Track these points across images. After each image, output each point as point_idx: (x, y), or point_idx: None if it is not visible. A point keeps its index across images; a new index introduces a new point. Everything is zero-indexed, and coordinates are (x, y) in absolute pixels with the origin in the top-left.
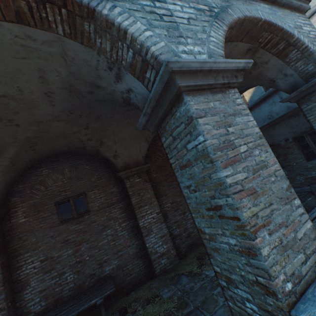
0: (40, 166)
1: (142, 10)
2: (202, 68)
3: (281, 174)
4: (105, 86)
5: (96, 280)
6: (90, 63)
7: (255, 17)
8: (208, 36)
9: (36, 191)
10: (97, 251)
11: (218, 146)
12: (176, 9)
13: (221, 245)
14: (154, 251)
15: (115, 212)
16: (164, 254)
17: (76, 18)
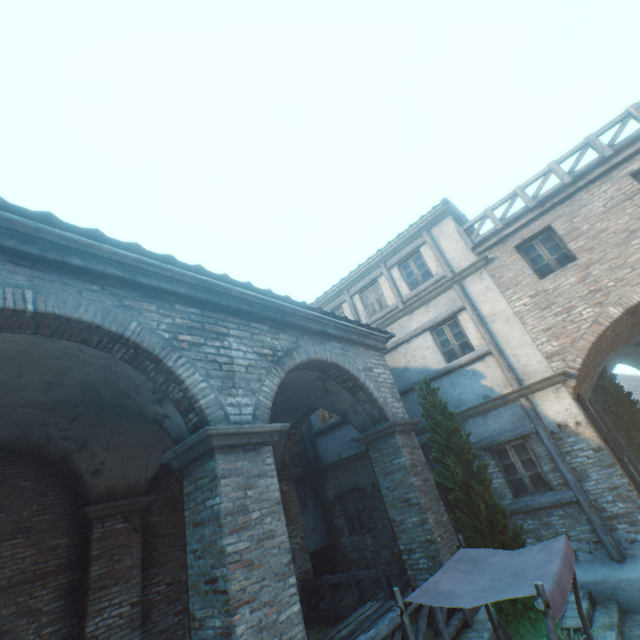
0: None
1: (205, 359)
2: (238, 432)
3: (287, 546)
4: (139, 400)
5: None
6: (134, 379)
7: (321, 359)
8: (261, 385)
9: None
10: None
11: (232, 510)
12: (239, 355)
13: (208, 631)
14: None
15: (42, 596)
16: None
17: (141, 356)
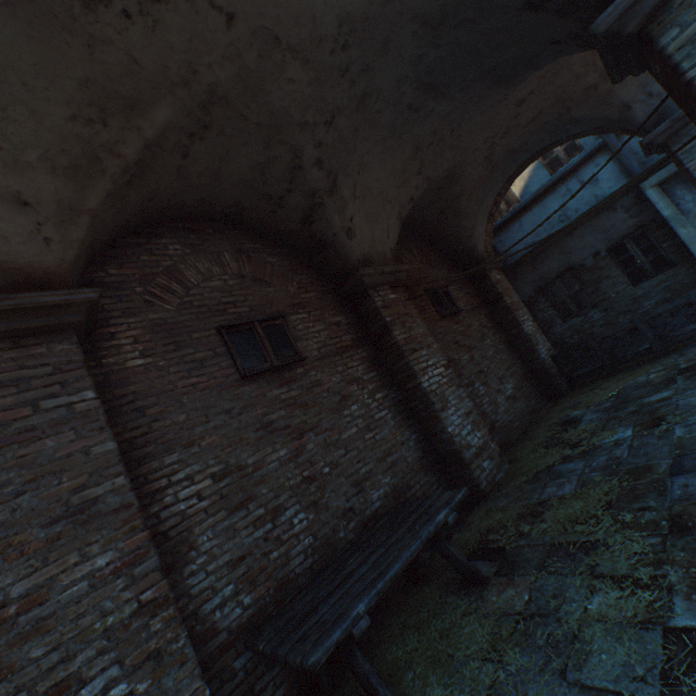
0: (158, 233)
1: None
2: None
3: None
4: None
5: (358, 525)
6: None
7: None
8: None
9: (161, 292)
10: (342, 454)
11: None
12: None
13: None
14: (465, 443)
15: (355, 368)
16: (482, 450)
17: None
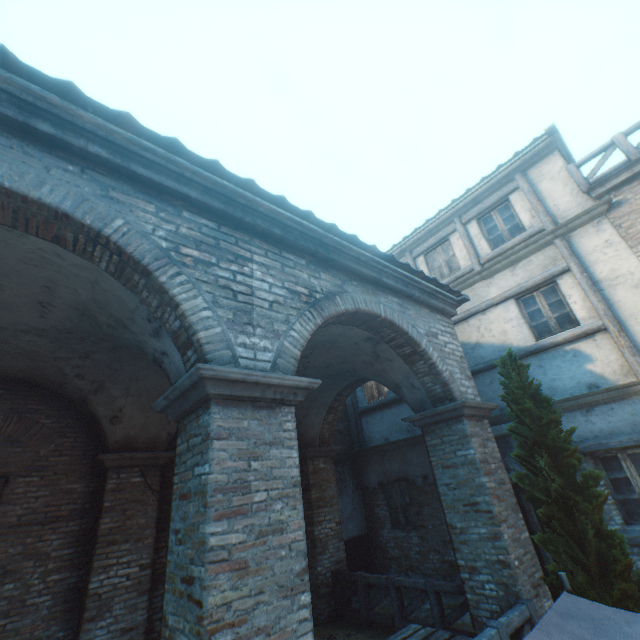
0: None
1: (214, 282)
2: (245, 380)
3: (301, 548)
4: (136, 331)
5: None
6: (127, 303)
7: (372, 312)
8: (289, 328)
9: None
10: None
11: (224, 485)
12: (262, 286)
13: None
14: None
15: (50, 540)
16: None
17: (128, 267)
